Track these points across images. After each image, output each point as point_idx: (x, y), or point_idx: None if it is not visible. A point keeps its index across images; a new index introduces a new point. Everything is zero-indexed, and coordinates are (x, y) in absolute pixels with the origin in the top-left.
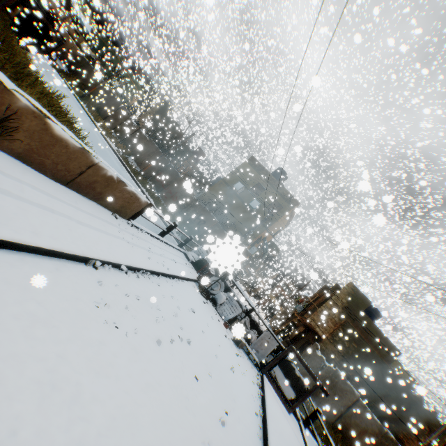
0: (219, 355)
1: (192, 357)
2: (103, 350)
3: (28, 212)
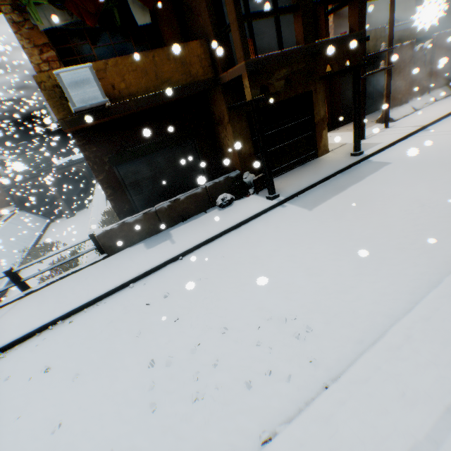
0: (59, 384)
1: (163, 341)
2: (293, 296)
3: (446, 359)
